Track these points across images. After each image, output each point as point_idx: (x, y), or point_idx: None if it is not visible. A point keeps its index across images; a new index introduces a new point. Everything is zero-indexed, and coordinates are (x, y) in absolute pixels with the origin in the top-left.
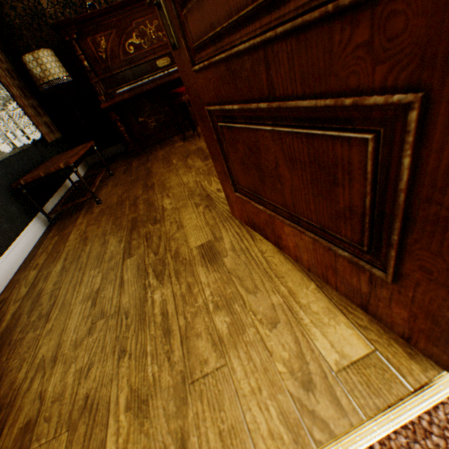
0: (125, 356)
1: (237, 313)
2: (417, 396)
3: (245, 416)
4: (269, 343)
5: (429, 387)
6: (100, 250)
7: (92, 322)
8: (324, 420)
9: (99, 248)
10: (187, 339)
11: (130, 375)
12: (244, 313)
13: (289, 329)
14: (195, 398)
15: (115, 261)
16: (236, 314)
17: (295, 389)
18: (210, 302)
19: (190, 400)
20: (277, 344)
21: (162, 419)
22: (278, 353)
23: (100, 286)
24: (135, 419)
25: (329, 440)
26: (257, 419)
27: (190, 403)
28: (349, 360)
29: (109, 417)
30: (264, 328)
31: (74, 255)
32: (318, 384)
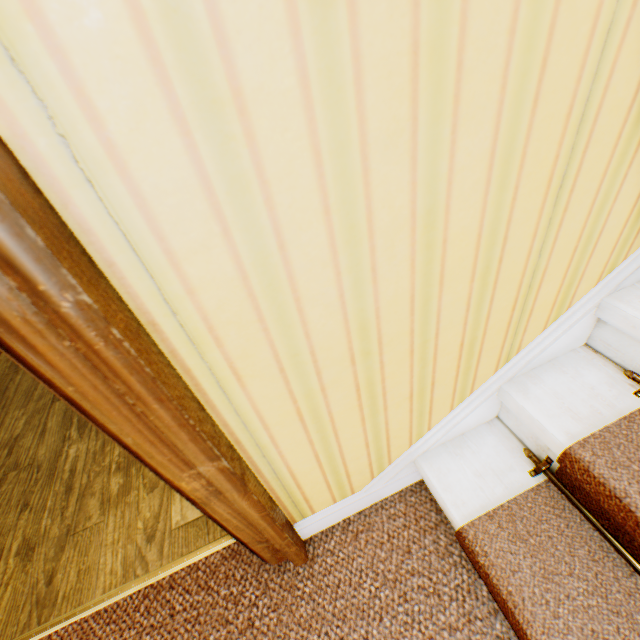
0: (28, 510)
1: (132, 475)
2: (207, 546)
3: (101, 559)
4: (142, 504)
5: (217, 541)
6: (32, 384)
7: (5, 473)
8: (148, 562)
9: (31, 380)
10: (84, 497)
11: (27, 527)
12: (137, 476)
13: (162, 493)
14: (72, 546)
15: (44, 402)
16: (131, 477)
17: (142, 540)
18: (116, 462)
19: (68, 547)
20: (147, 506)
21: (42, 562)
22: (144, 513)
23: (22, 432)
24: (22, 562)
25: (144, 574)
26: (108, 561)
27: (67, 549)
28: (186, 521)
29: (2, 560)
30: (145, 491)
31: (2, 385)
32: (158, 537)
